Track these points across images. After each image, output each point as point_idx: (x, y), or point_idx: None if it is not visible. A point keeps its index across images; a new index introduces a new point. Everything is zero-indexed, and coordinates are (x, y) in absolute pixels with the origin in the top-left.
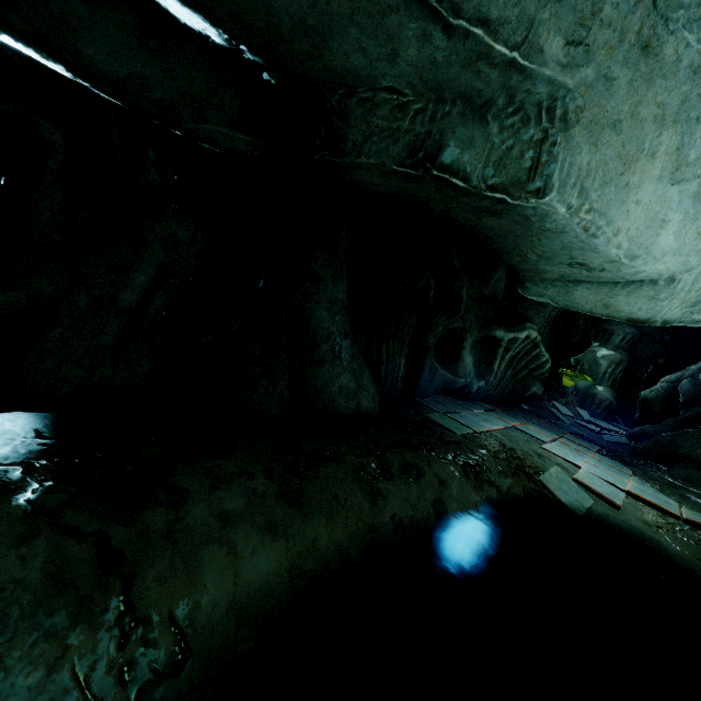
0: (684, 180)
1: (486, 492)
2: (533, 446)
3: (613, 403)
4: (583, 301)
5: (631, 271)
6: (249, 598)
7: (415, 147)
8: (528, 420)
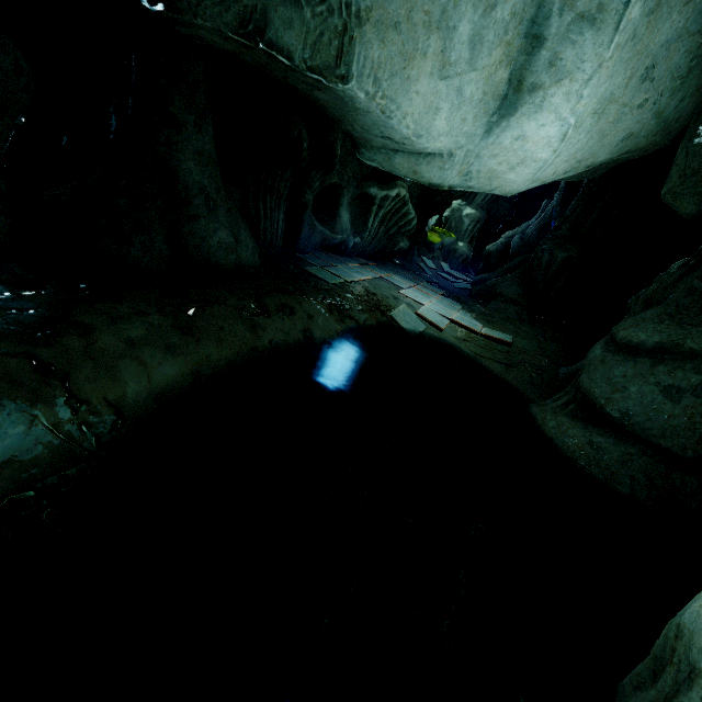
0: (449, 76)
1: (347, 324)
2: (393, 291)
3: (469, 257)
4: (400, 168)
5: (420, 146)
6: (162, 390)
7: (245, 18)
8: (396, 272)
